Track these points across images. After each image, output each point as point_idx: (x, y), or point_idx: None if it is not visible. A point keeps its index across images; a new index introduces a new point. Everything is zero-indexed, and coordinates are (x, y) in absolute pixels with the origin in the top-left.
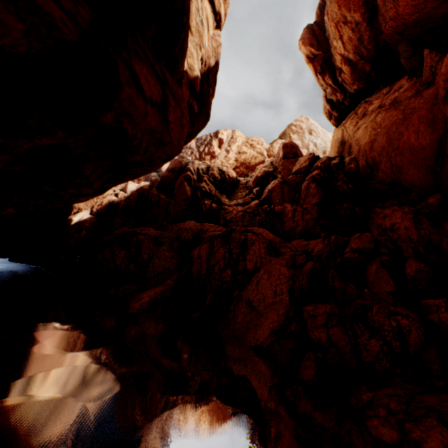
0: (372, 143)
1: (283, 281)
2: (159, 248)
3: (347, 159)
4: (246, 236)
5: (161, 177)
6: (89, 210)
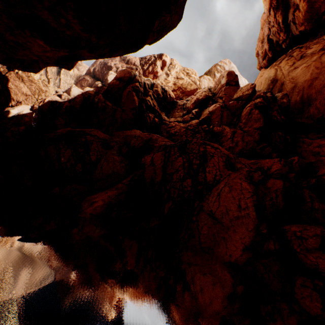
0: (312, 81)
1: (247, 196)
2: (107, 151)
3: (280, 94)
4: (205, 148)
5: (108, 84)
6: (29, 105)
